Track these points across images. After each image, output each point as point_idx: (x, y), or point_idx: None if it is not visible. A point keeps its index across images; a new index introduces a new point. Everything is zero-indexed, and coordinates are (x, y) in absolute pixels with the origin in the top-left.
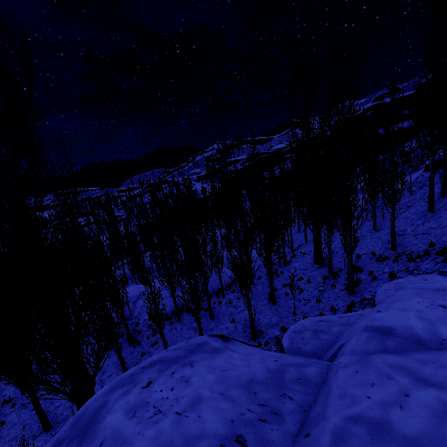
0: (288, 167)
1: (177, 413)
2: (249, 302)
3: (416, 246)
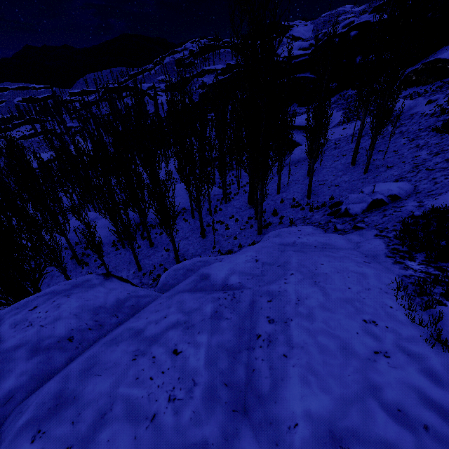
0: None
1: (41, 326)
2: (173, 239)
3: (324, 197)
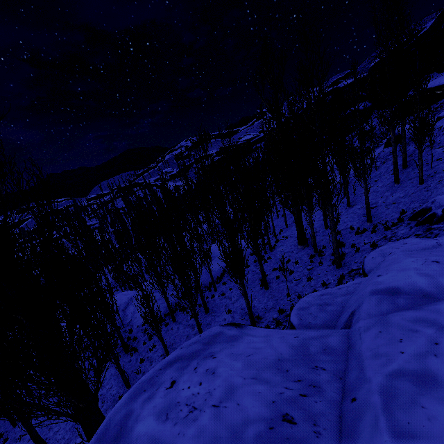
0: (259, 156)
1: (214, 406)
2: (245, 290)
3: (389, 215)
